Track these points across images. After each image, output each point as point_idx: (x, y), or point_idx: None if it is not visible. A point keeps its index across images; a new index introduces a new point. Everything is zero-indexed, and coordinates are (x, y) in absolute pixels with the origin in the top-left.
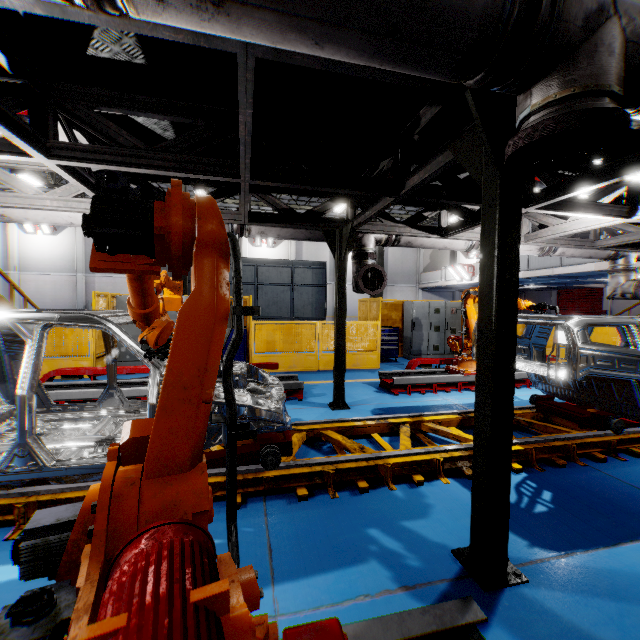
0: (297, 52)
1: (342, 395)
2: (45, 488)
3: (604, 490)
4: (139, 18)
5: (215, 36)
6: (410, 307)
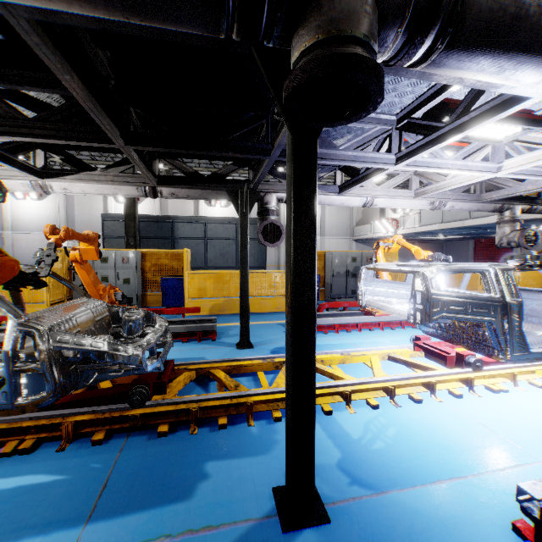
0: (60, 11)
1: (246, 336)
2: None
3: (448, 426)
4: None
5: None
6: (330, 257)
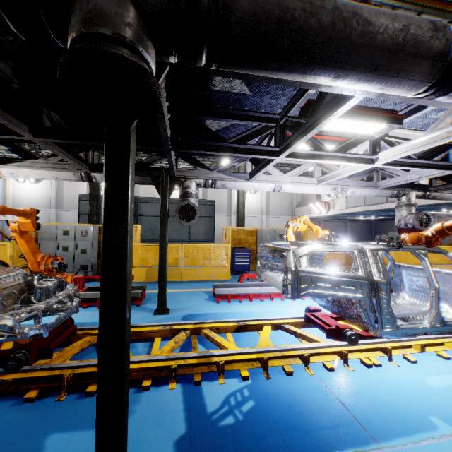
0: None
1: (163, 303)
2: None
3: (306, 402)
4: None
5: None
6: (260, 233)
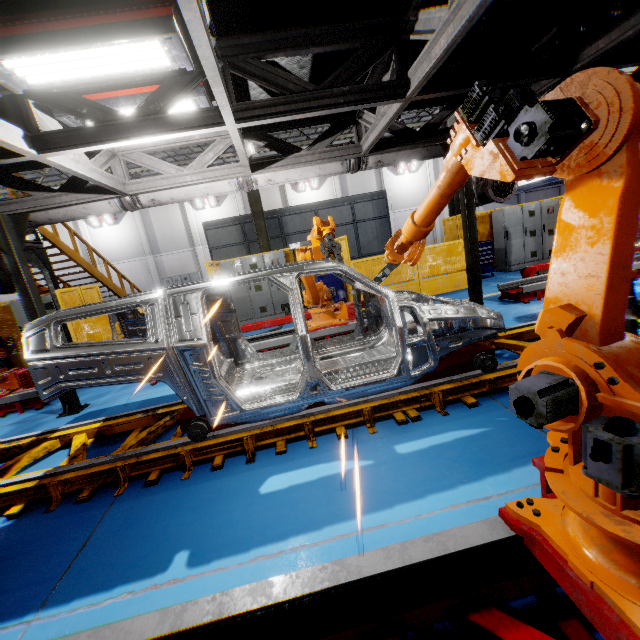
0: None
1: None
2: (315, 410)
3: None
4: None
5: None
6: (501, 216)
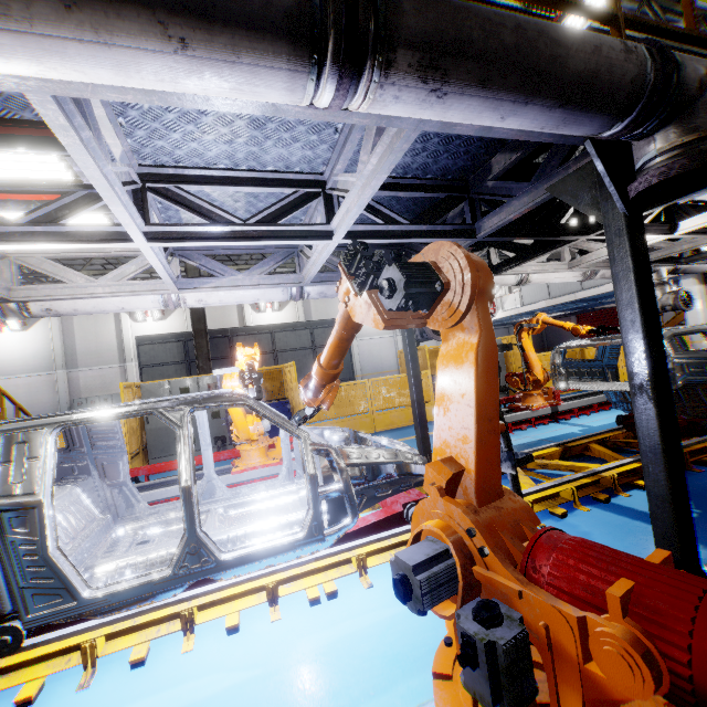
0: (460, 124)
1: (428, 449)
2: (202, 590)
3: None
4: (364, 111)
5: (397, 117)
6: None
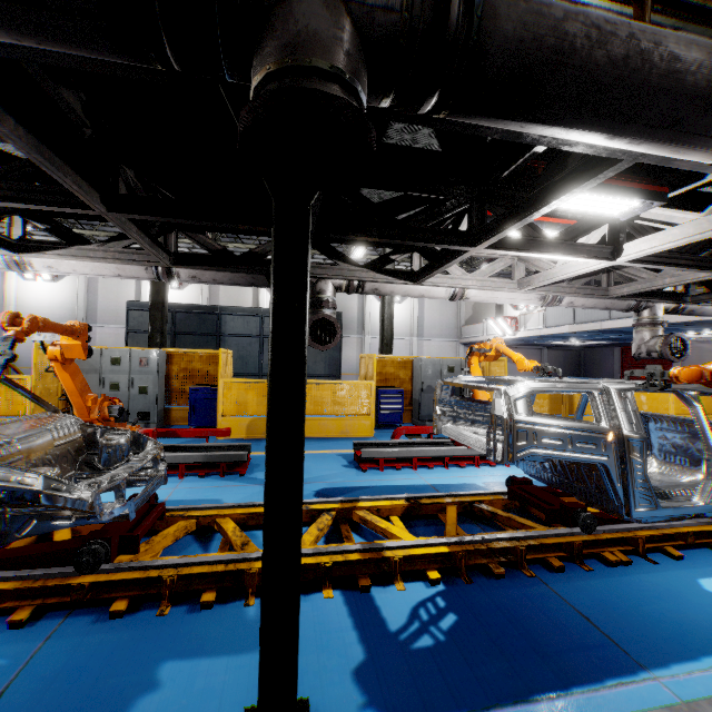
0: None
1: None
2: None
3: (532, 615)
4: None
5: None
6: (418, 365)
